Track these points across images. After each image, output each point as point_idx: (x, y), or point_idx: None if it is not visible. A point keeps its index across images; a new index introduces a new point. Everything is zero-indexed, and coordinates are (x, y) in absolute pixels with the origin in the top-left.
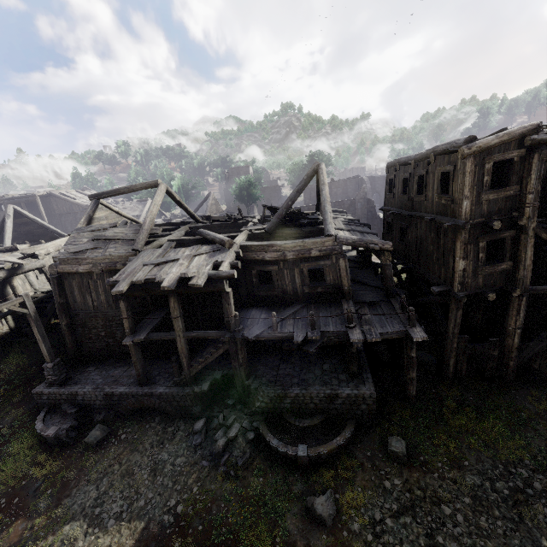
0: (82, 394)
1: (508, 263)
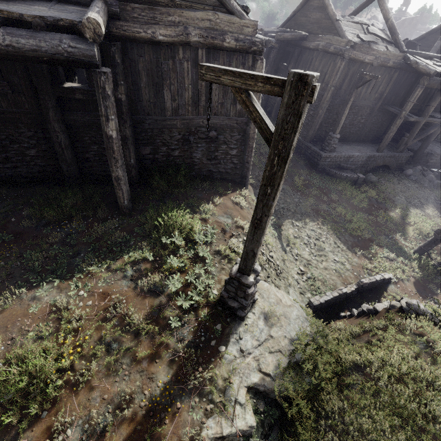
0: (355, 157)
1: None
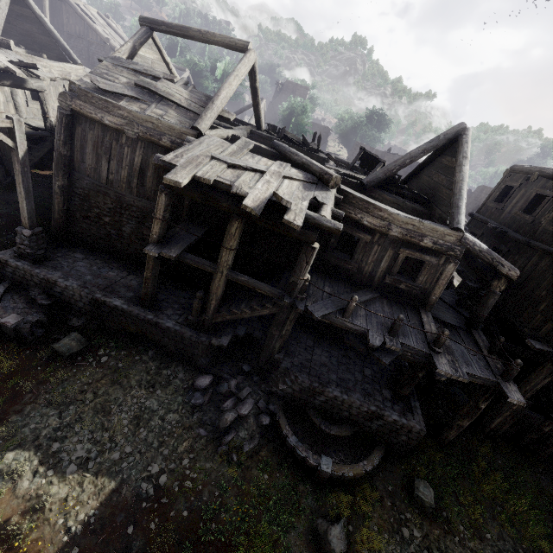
0: (62, 286)
1: None
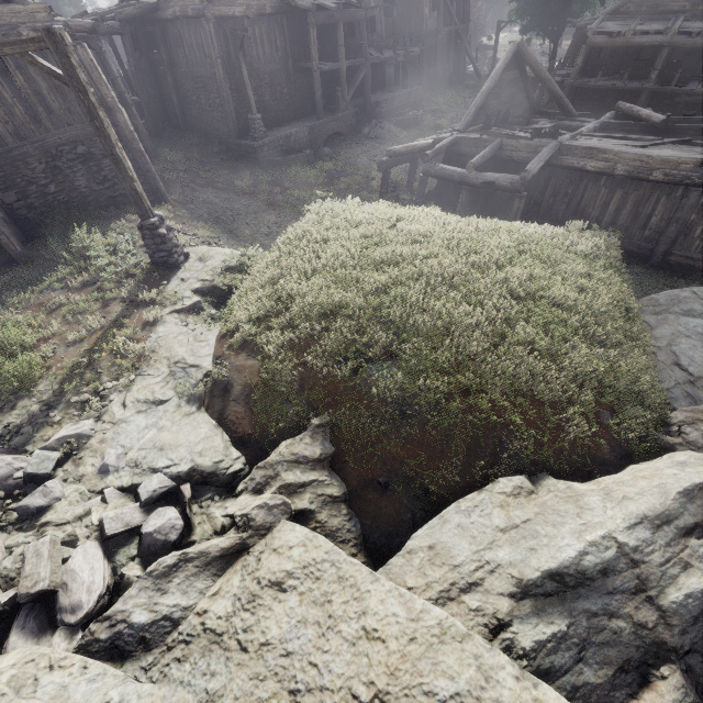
0: (295, 134)
1: (437, 12)
